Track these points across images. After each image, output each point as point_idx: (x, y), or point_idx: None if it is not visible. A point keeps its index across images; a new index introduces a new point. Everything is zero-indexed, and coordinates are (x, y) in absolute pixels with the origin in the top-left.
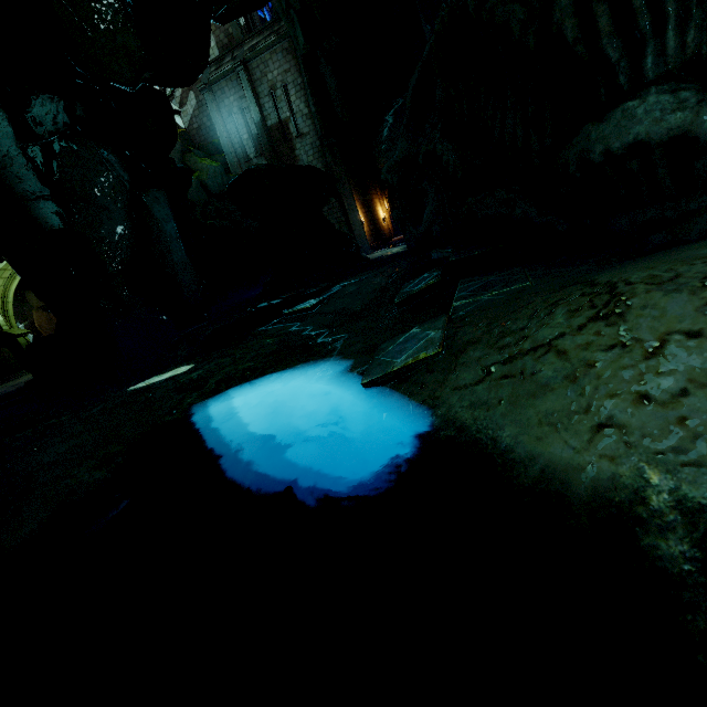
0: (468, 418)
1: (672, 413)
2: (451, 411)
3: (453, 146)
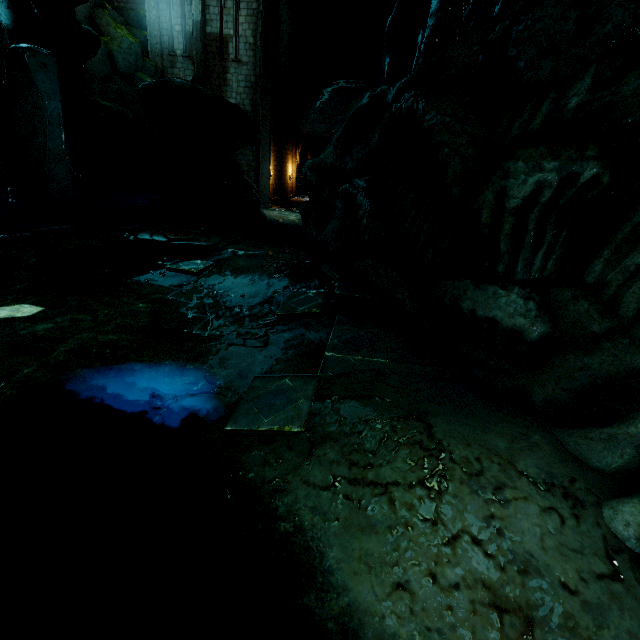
0: (308, 521)
1: (445, 599)
2: (296, 504)
3: (371, 207)
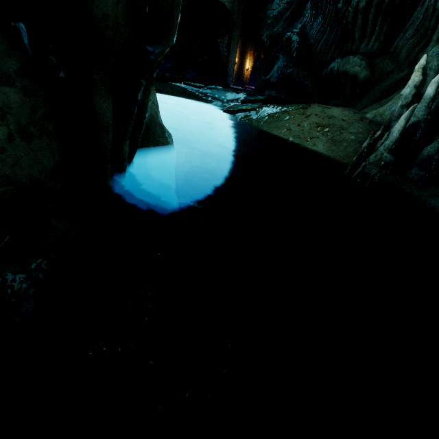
0: (256, 125)
1: (302, 129)
2: (251, 123)
3: (299, 40)
